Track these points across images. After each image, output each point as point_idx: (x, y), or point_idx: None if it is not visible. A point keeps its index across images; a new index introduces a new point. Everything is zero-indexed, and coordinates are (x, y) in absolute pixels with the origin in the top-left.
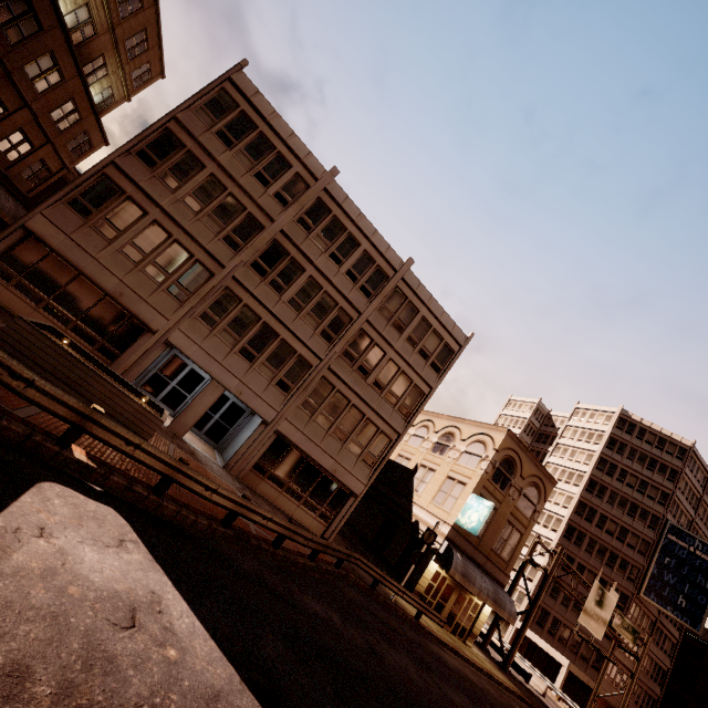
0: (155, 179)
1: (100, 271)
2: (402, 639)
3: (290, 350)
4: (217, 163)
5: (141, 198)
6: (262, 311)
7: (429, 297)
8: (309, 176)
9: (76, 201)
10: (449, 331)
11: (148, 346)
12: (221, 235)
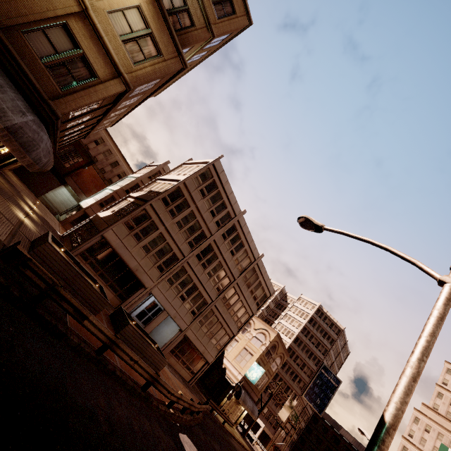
0: (166, 212)
1: (130, 258)
2: (227, 444)
3: (201, 296)
4: (196, 205)
5: (157, 221)
6: (194, 277)
7: (265, 271)
8: (233, 213)
9: (128, 222)
10: (268, 288)
11: (142, 295)
12: (187, 240)
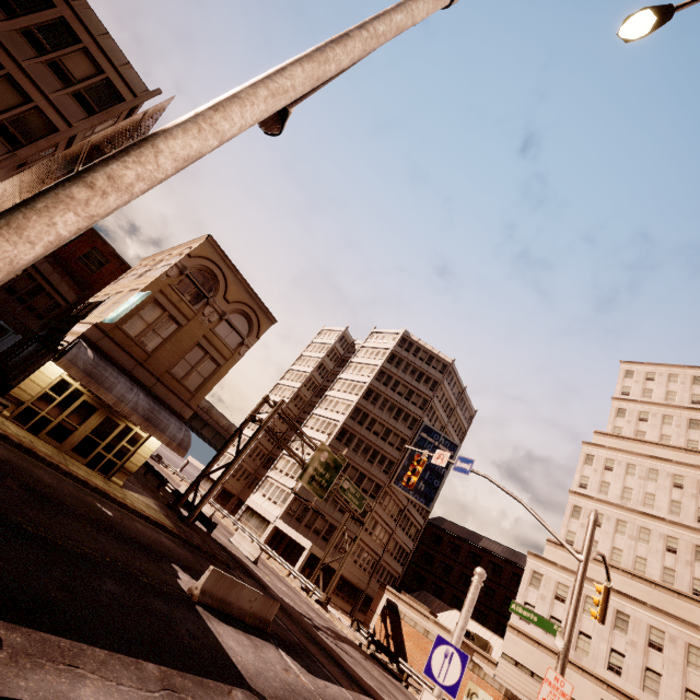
0: None
1: None
2: None
3: None
4: None
5: None
6: None
7: None
8: None
9: None
10: (114, 64)
11: None
12: None
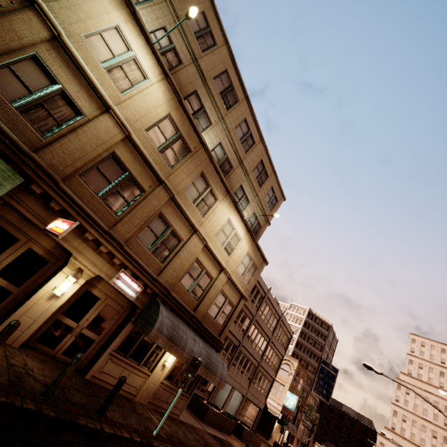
0: None
1: None
2: None
3: (252, 363)
4: None
5: None
6: (247, 353)
7: (286, 321)
8: (263, 293)
9: None
10: (290, 332)
11: None
12: (240, 329)
